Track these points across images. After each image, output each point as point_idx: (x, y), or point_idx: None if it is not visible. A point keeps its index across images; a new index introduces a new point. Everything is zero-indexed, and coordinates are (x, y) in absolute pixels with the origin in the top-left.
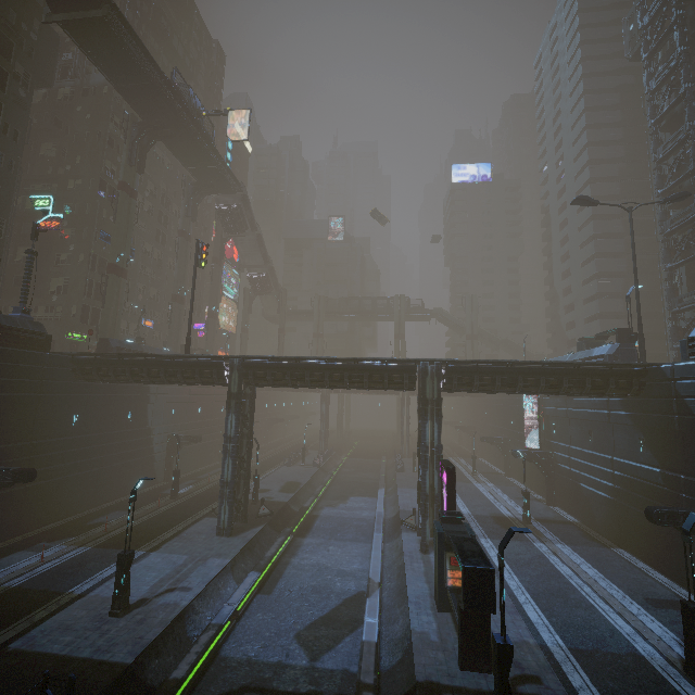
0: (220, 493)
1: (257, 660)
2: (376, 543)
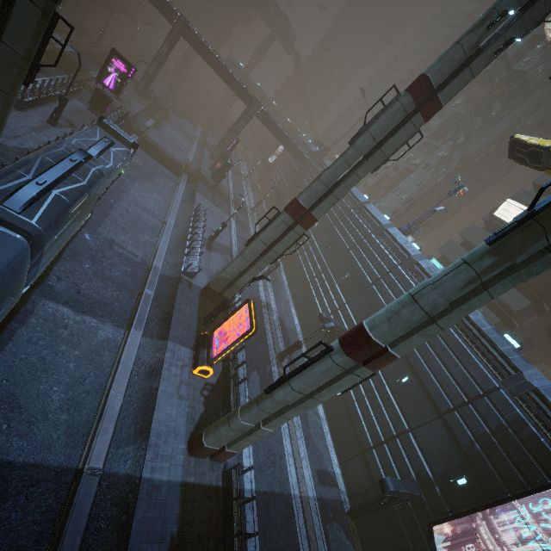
0: (144, 76)
1: (158, 144)
2: (195, 144)
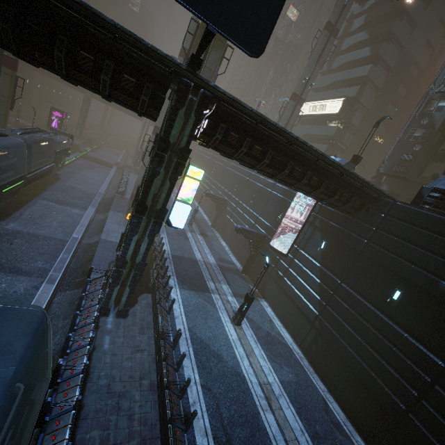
0: (77, 126)
1: (95, 157)
2: (121, 156)
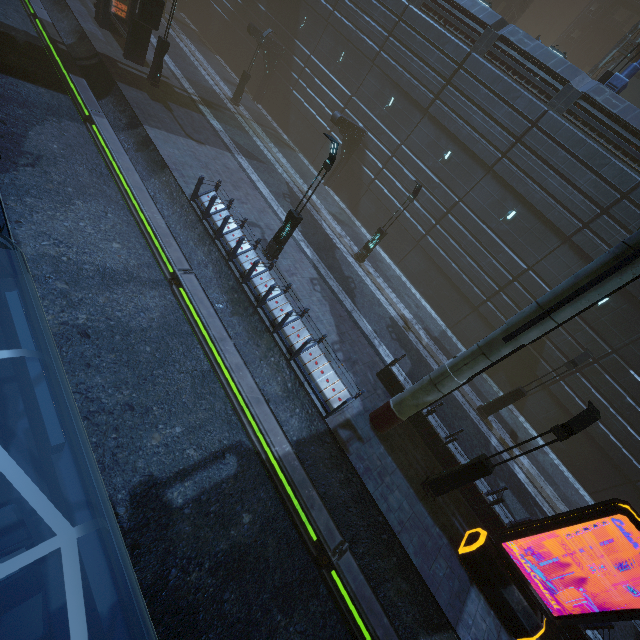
0: None
1: None
2: None
